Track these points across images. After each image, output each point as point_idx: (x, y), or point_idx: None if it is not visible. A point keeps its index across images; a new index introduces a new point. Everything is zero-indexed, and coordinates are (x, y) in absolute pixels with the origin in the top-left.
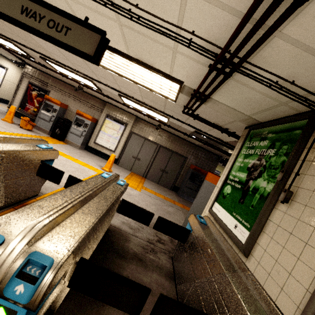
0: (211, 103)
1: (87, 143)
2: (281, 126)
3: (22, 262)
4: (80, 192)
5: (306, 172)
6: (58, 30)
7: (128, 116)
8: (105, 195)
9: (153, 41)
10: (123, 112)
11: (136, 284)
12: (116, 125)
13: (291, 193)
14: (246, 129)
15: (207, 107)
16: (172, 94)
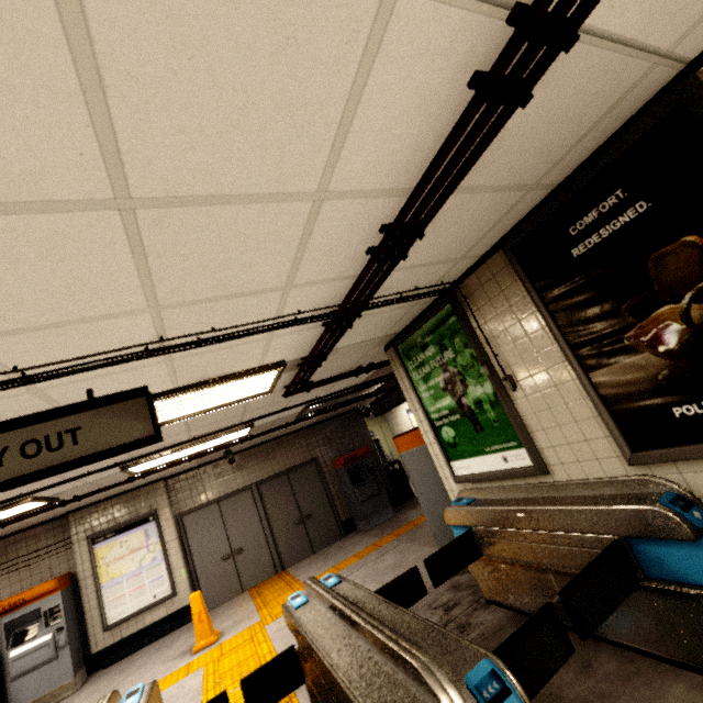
0: (330, 356)
1: (86, 653)
2: (428, 323)
3: (476, 697)
4: (341, 639)
5: (499, 348)
6: (55, 447)
7: (146, 495)
8: (361, 606)
9: (232, 348)
10: (127, 497)
11: (536, 615)
12: (133, 537)
13: (510, 376)
14: (388, 350)
15: (325, 363)
16: (264, 386)
